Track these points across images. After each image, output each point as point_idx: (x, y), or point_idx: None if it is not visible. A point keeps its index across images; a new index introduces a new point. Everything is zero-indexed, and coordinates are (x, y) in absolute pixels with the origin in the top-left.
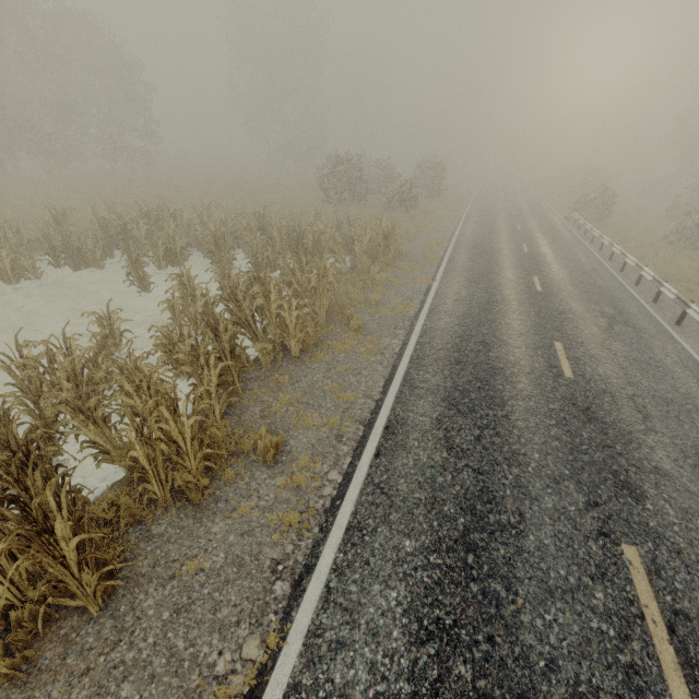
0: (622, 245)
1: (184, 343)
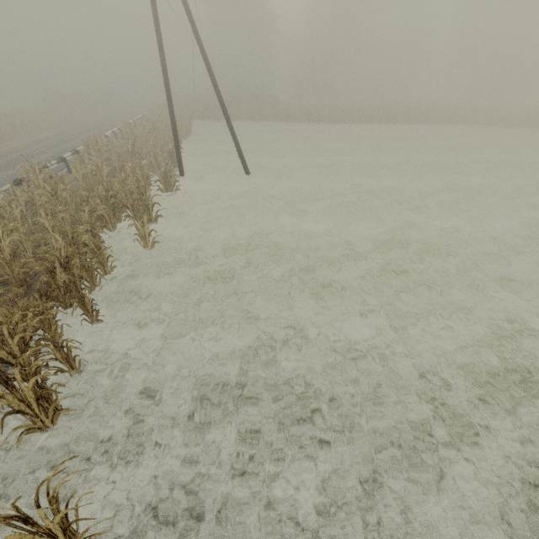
0: None
1: None
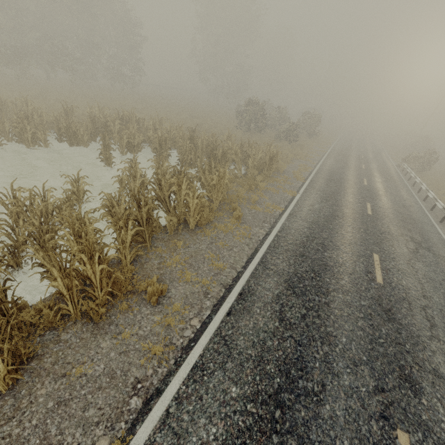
0: (434, 191)
1: (120, 206)
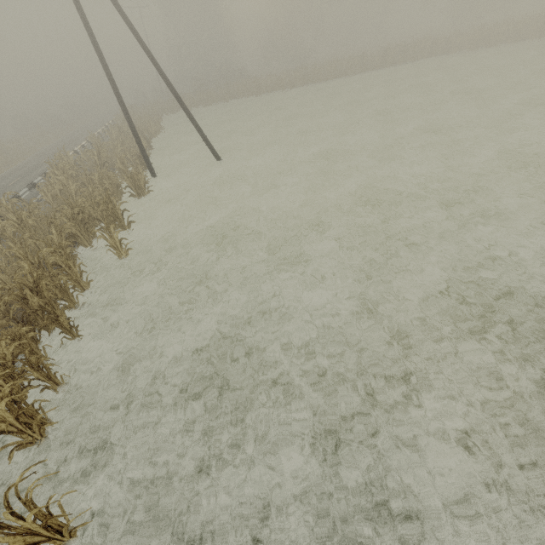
0: None
1: None
